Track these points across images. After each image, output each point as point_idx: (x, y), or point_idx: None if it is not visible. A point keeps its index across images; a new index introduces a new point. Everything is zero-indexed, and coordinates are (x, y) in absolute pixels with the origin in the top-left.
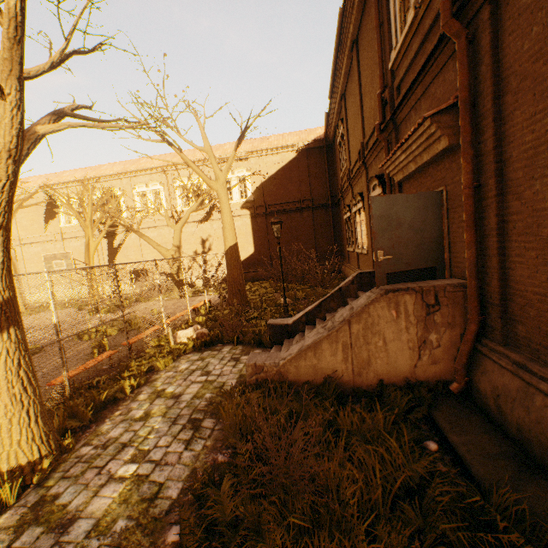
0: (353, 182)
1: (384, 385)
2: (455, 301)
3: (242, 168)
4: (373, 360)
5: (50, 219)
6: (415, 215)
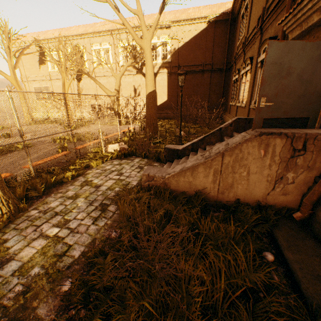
0: (246, 49)
1: (239, 204)
2: (320, 149)
3: (165, 35)
4: (236, 185)
5: (42, 65)
6: (307, 65)
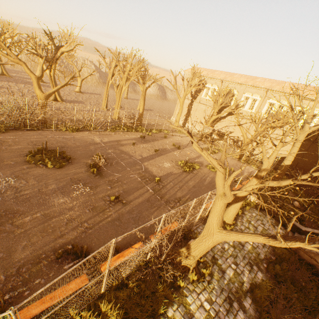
0: None
1: None
2: None
3: None
4: None
5: (198, 91)
6: None
